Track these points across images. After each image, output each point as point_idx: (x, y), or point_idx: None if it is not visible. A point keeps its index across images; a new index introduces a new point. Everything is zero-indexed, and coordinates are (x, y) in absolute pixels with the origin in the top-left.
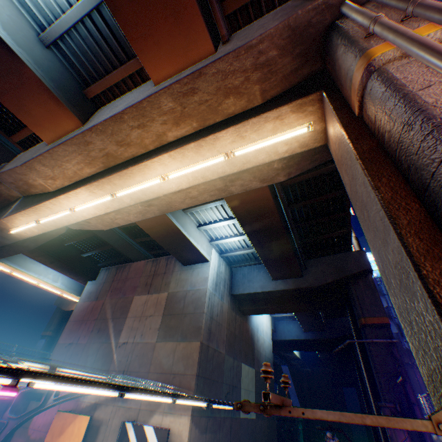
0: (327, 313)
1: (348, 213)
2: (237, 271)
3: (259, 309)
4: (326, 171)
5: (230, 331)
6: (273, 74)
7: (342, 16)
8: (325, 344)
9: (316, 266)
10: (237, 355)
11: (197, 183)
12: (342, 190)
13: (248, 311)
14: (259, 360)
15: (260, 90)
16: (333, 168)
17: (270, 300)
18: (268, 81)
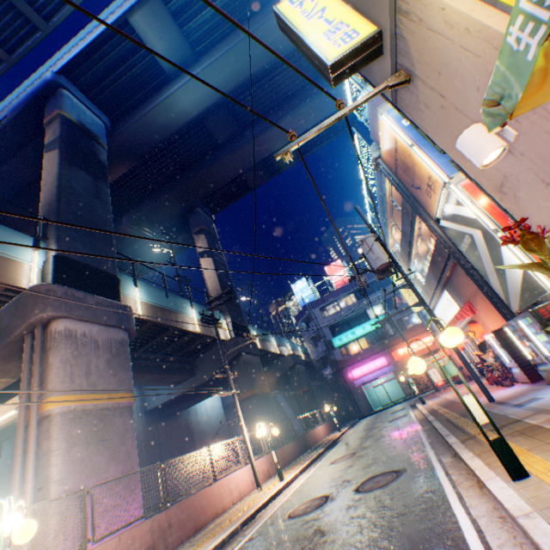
0: (265, 362)
1: (194, 332)
2: (147, 387)
3: (178, 410)
4: (144, 329)
5: (152, 444)
6: (11, 370)
7: (34, 336)
8: (272, 387)
9: (204, 362)
10: (167, 457)
11: (13, 418)
12: (172, 328)
13: (171, 414)
14: (204, 440)
15: (9, 377)
16: (148, 326)
17: (183, 399)
18: (12, 372)
